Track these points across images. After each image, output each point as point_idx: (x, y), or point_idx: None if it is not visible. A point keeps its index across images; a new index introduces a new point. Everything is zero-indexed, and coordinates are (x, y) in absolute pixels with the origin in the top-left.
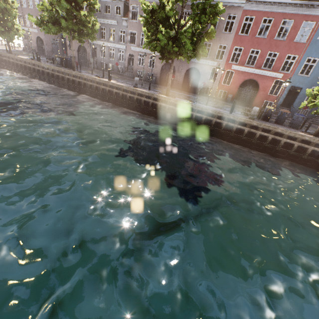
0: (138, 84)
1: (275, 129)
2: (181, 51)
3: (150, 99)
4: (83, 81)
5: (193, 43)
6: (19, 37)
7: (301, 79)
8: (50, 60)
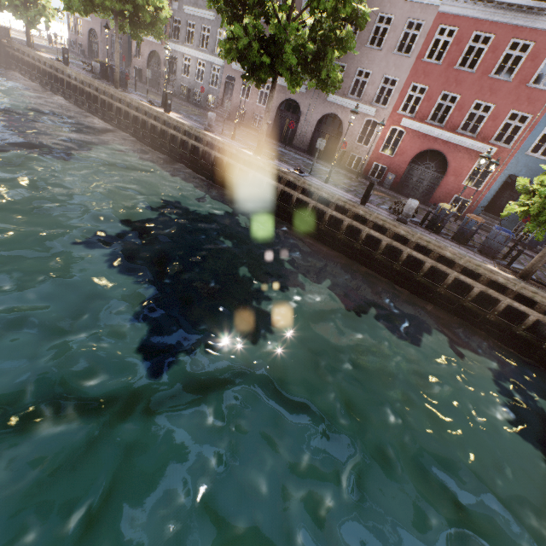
0: (224, 129)
1: (441, 250)
2: (278, 65)
3: (226, 155)
4: (125, 108)
5: (298, 50)
6: (48, 22)
7: (531, 162)
8: (88, 66)
